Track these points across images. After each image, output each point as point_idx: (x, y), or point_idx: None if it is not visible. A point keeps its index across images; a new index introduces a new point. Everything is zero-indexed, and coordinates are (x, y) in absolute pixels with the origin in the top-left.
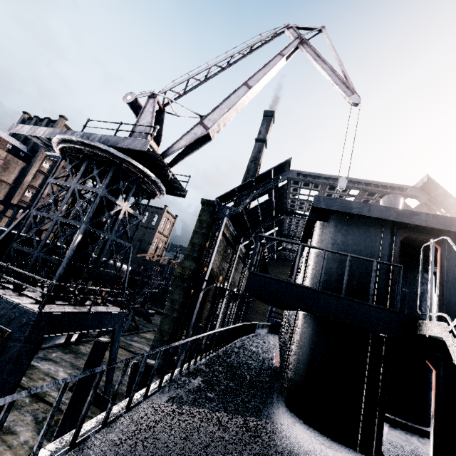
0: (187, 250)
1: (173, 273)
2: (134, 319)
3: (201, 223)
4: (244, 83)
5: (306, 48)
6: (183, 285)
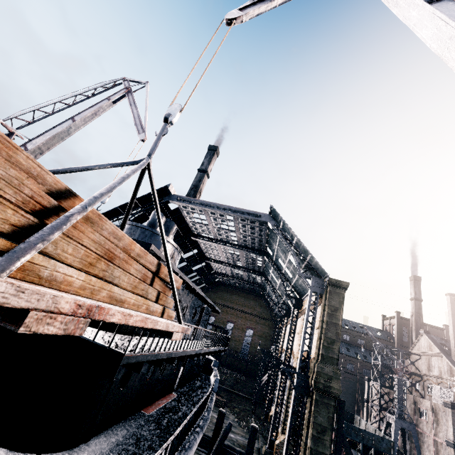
0: None
1: None
2: None
3: None
4: (71, 118)
5: (130, 96)
6: None
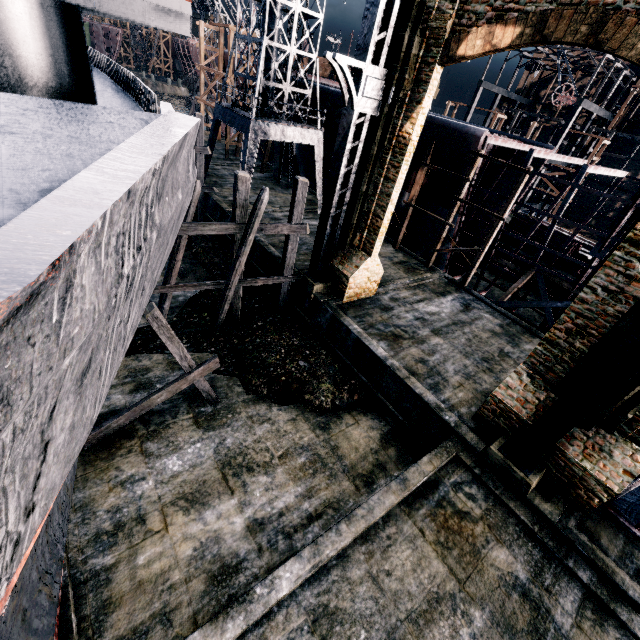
0: None
1: None
2: None
3: None
4: None
5: None
6: None
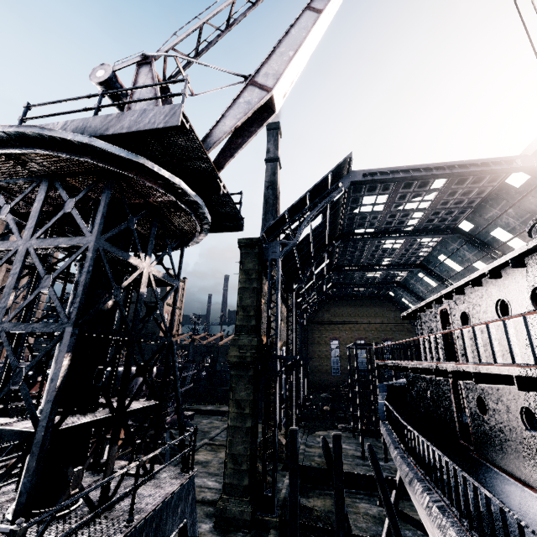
0: (238, 319)
1: (227, 359)
2: (173, 438)
3: (247, 274)
4: (305, 8)
5: None
6: (248, 373)
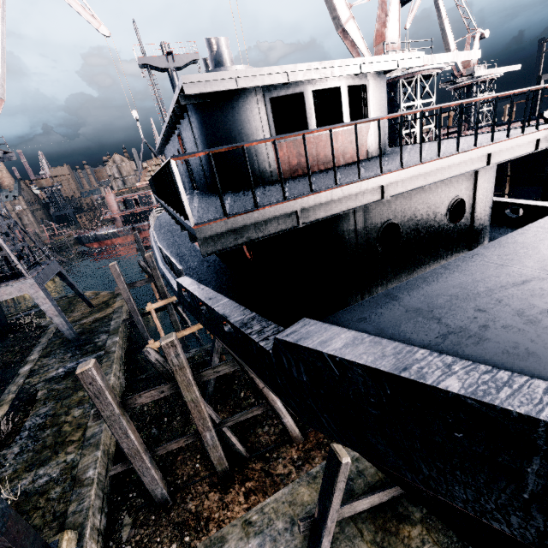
0: None
1: None
2: None
3: None
4: None
5: None
6: None
